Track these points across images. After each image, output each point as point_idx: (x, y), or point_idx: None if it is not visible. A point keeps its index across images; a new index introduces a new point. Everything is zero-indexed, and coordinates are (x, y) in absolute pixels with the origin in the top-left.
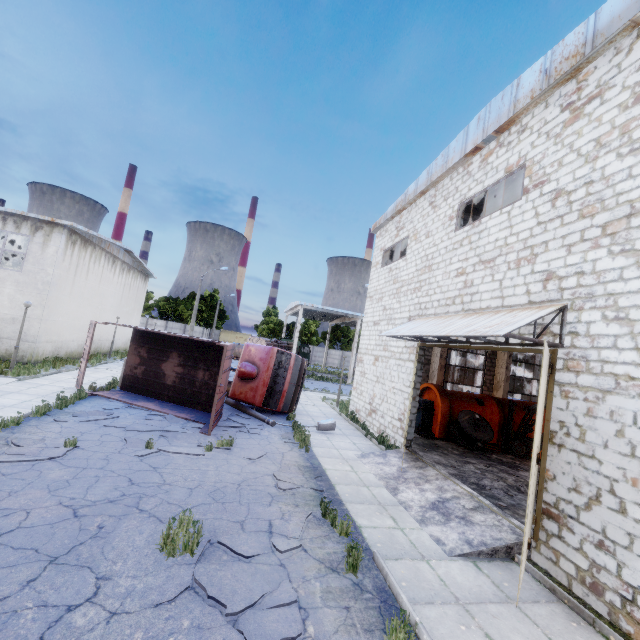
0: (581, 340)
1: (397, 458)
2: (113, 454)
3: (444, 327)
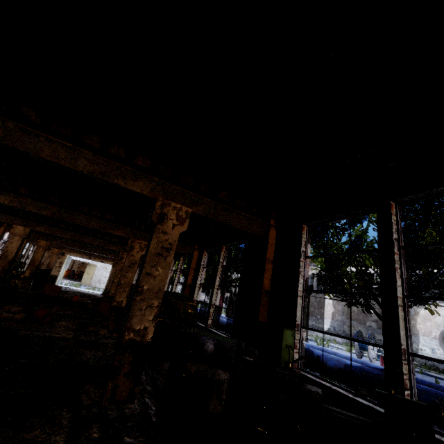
0: (92, 262)
1: None
2: None
3: (76, 258)
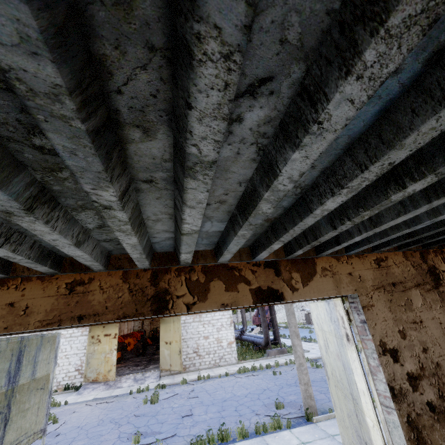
0: None
1: (94, 385)
2: (49, 443)
3: None
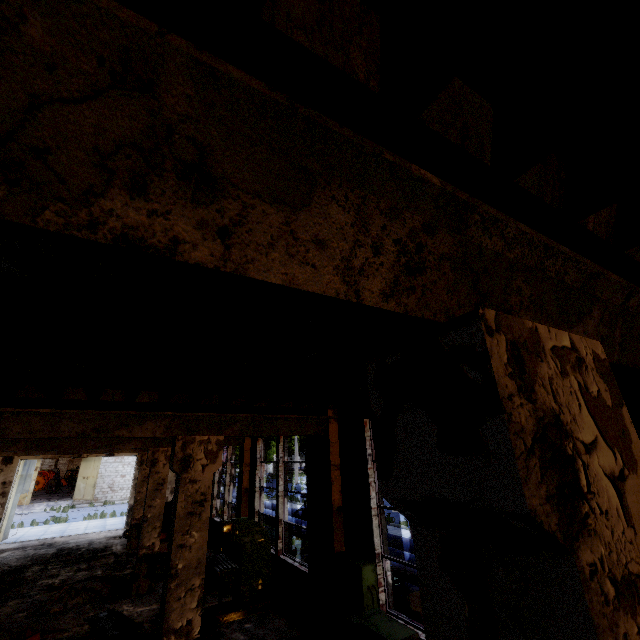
0: None
1: None
2: None
3: None
